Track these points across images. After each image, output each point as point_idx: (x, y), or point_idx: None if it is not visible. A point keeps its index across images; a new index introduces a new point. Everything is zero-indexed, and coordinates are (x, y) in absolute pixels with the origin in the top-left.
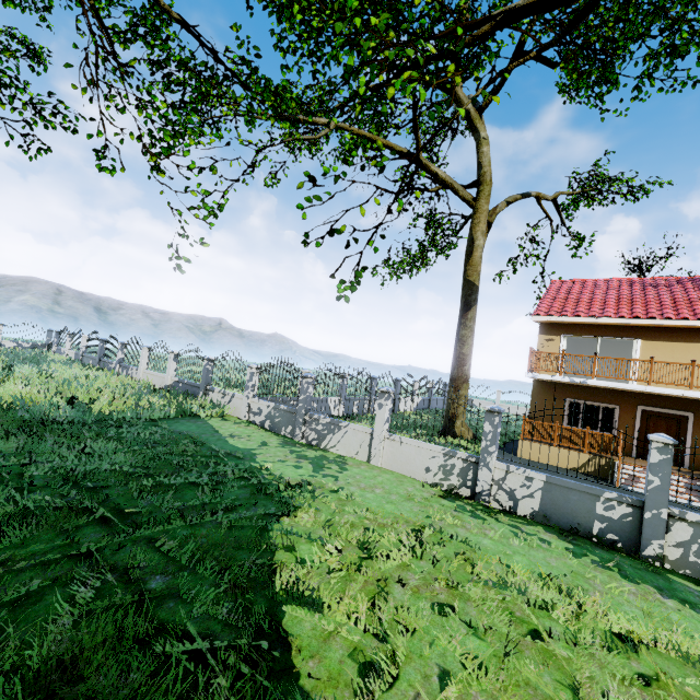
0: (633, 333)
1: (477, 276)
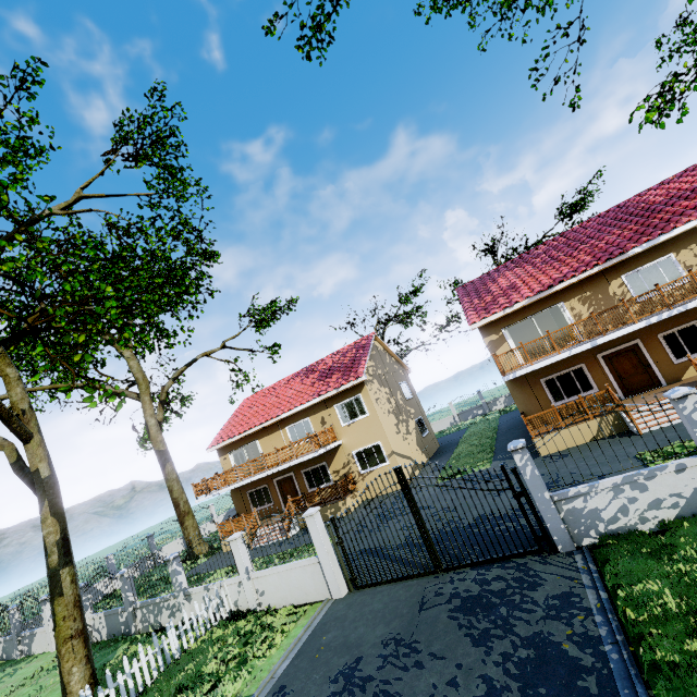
0: (254, 437)
1: (159, 444)
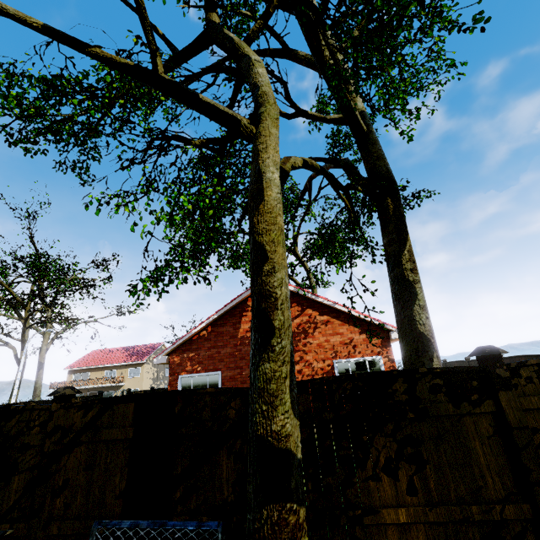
0: (89, 370)
1: (43, 359)
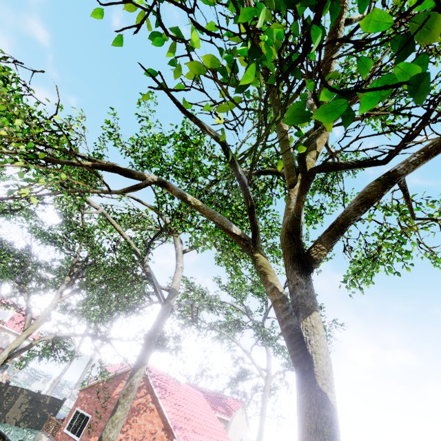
0: None
1: (93, 356)
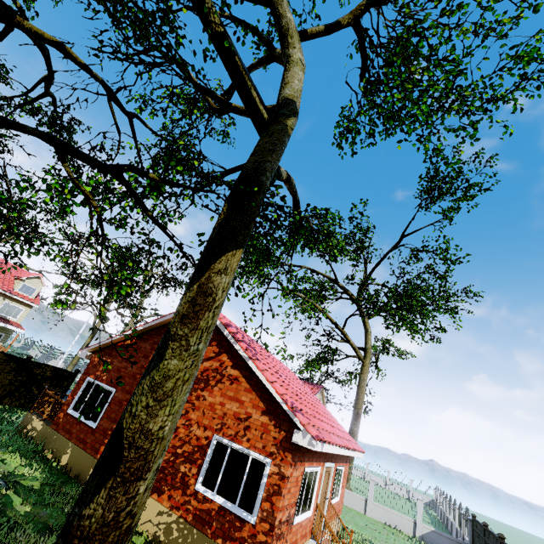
0: None
1: None
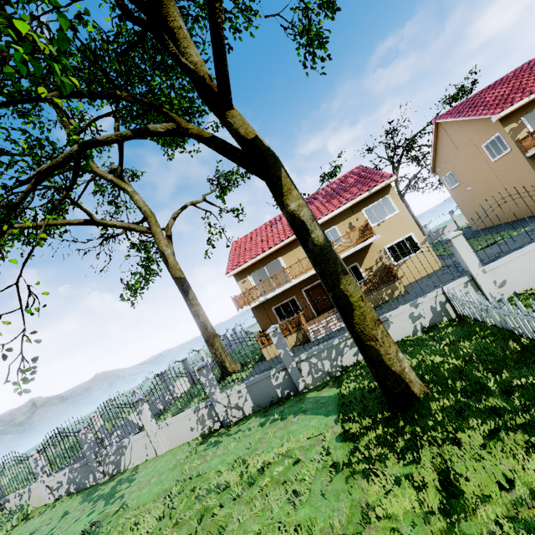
0: (276, 255)
1: (179, 272)
